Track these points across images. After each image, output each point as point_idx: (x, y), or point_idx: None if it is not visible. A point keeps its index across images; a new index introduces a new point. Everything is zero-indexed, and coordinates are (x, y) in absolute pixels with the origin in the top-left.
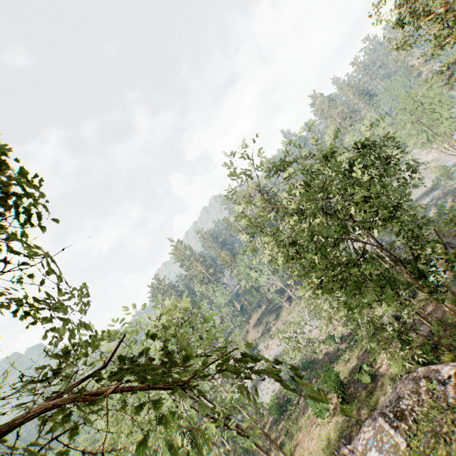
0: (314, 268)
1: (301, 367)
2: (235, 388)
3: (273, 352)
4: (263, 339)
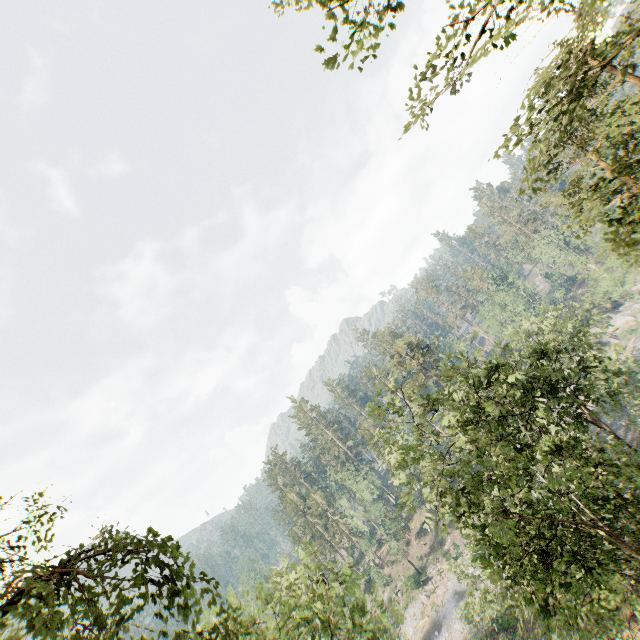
0: (491, 579)
1: (496, 623)
2: (396, 639)
3: (451, 584)
4: (433, 558)
